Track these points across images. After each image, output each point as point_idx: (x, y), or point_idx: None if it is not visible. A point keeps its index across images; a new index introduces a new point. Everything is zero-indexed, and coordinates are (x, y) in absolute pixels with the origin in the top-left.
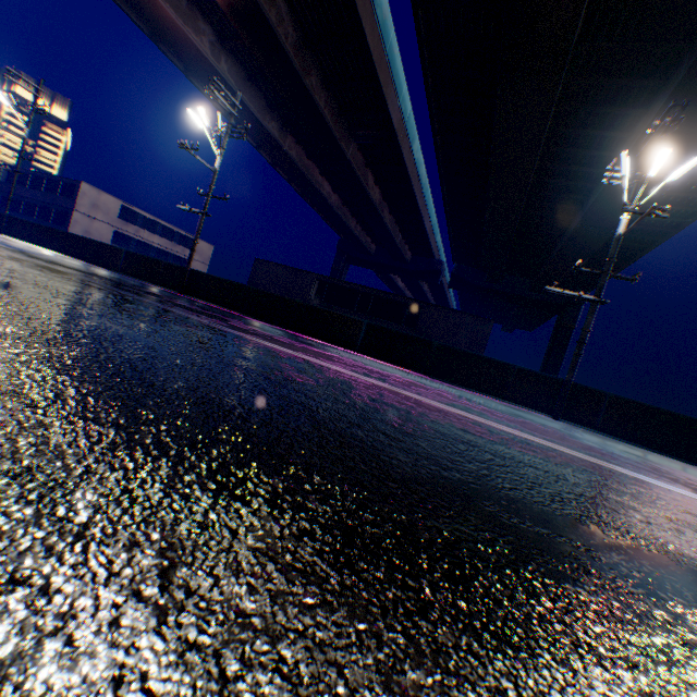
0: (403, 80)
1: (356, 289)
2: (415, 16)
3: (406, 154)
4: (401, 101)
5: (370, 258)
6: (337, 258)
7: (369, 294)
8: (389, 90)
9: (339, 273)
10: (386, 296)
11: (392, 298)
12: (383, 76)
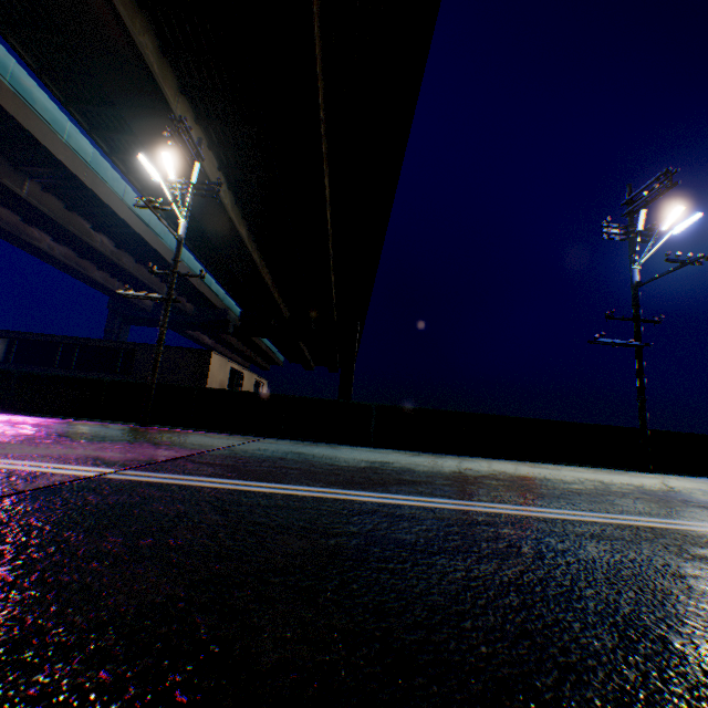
0: (63, 117)
1: (55, 340)
2: (10, 43)
3: (107, 195)
4: (68, 139)
5: (150, 315)
6: (109, 320)
7: (74, 344)
8: (35, 123)
9: (115, 336)
10: (93, 344)
11: (101, 345)
12: (14, 105)
